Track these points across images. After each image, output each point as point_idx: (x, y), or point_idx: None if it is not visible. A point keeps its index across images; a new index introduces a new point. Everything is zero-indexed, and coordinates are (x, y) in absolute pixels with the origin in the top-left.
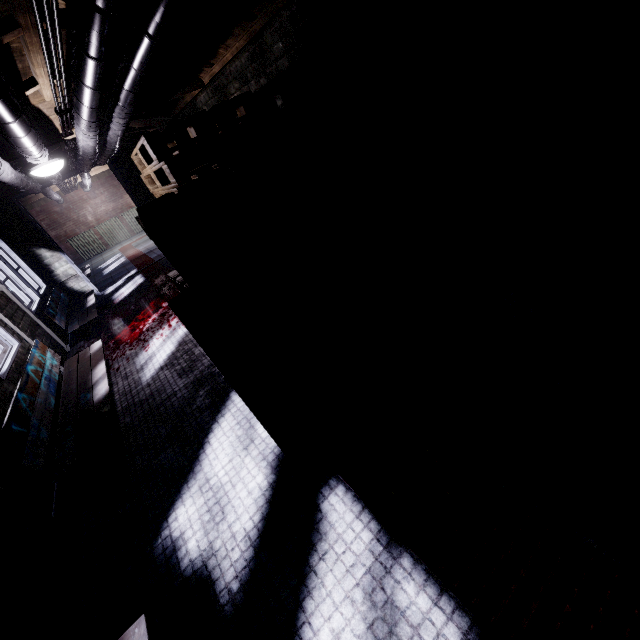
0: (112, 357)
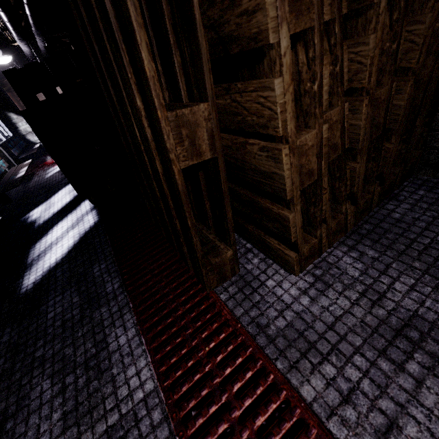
0: (38, 170)
